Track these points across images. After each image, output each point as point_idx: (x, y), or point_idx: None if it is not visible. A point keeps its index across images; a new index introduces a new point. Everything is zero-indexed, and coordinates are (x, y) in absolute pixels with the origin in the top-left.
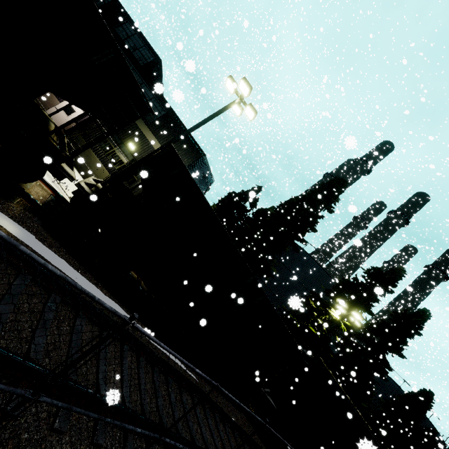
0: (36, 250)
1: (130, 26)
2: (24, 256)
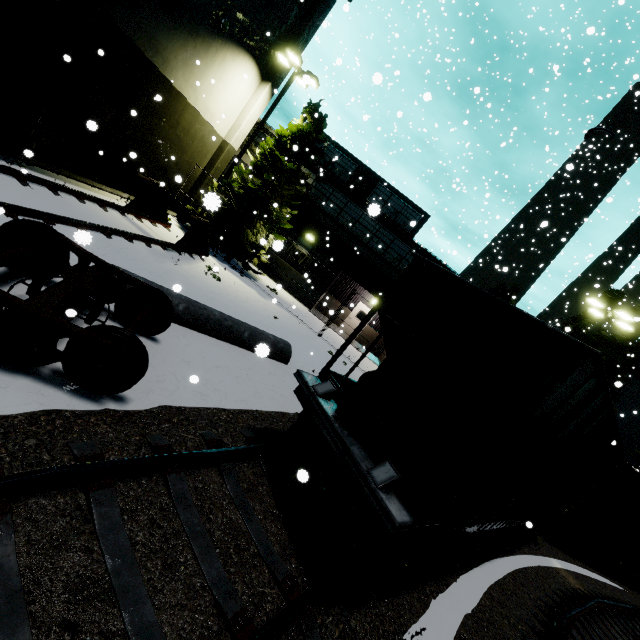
0: (569, 570)
1: (383, 188)
2: (612, 603)
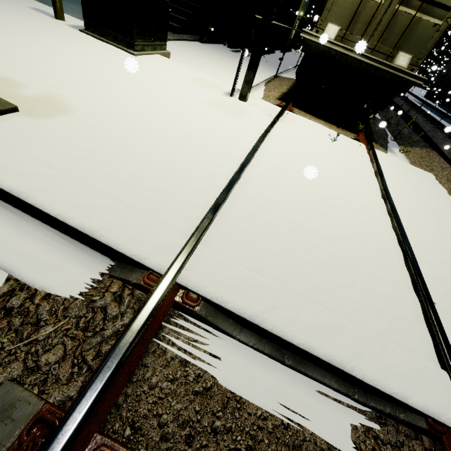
0: None
1: None
2: None
